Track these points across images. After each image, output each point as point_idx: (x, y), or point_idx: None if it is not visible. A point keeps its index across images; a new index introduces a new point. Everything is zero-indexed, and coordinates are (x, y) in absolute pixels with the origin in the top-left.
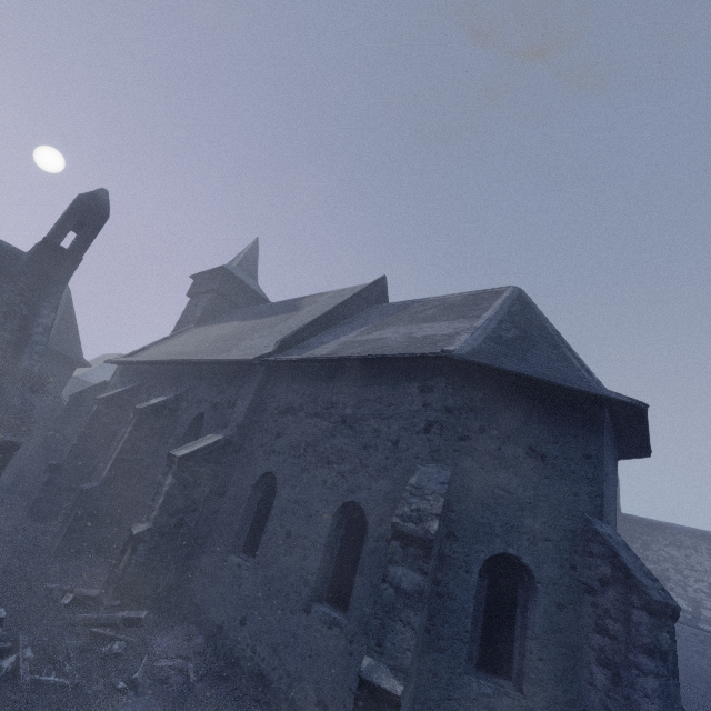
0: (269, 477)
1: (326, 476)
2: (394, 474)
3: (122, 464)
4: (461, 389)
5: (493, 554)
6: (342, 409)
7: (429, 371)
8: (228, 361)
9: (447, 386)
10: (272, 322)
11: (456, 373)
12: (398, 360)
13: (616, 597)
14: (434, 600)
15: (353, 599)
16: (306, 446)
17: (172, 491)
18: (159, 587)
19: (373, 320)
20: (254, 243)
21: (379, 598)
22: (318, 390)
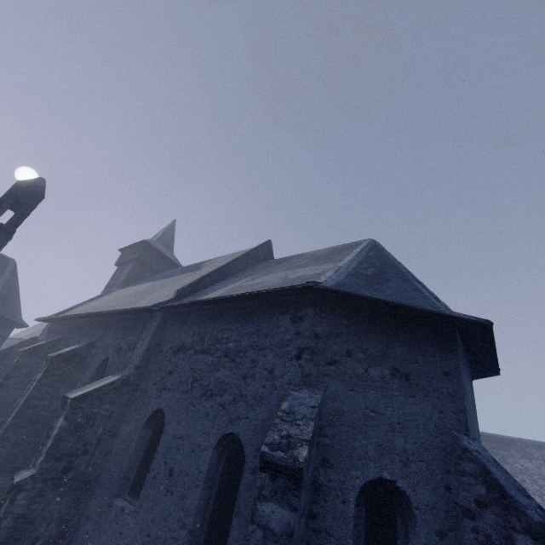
0: (160, 413)
1: (208, 408)
2: (270, 402)
3: (28, 411)
4: (328, 317)
5: (368, 480)
6: (226, 344)
7: (299, 303)
8: (132, 309)
9: (315, 315)
10: (178, 279)
11: (322, 304)
12: (272, 296)
13: (495, 520)
14: (311, 538)
15: (229, 542)
16: (193, 380)
17: (62, 434)
18: (38, 540)
19: (259, 271)
20: (172, 224)
21: (246, 543)
22: (206, 329)
